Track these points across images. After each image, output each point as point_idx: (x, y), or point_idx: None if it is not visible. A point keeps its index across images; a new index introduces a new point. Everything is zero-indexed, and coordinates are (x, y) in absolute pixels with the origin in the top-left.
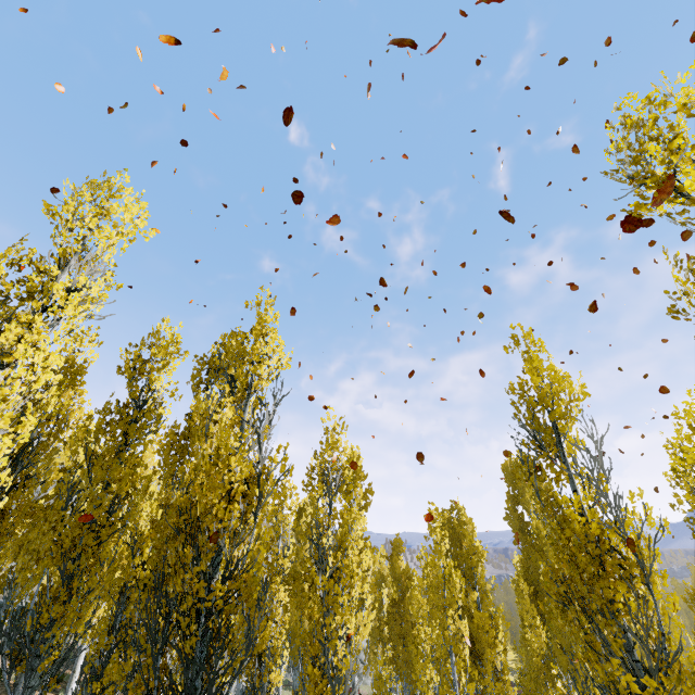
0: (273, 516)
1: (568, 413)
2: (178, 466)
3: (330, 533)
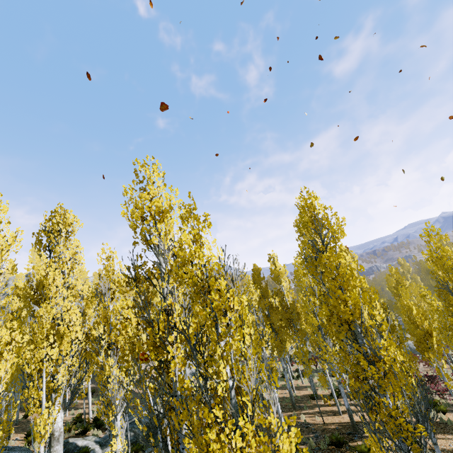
0: (101, 314)
1: (154, 227)
2: (37, 304)
3: (102, 326)
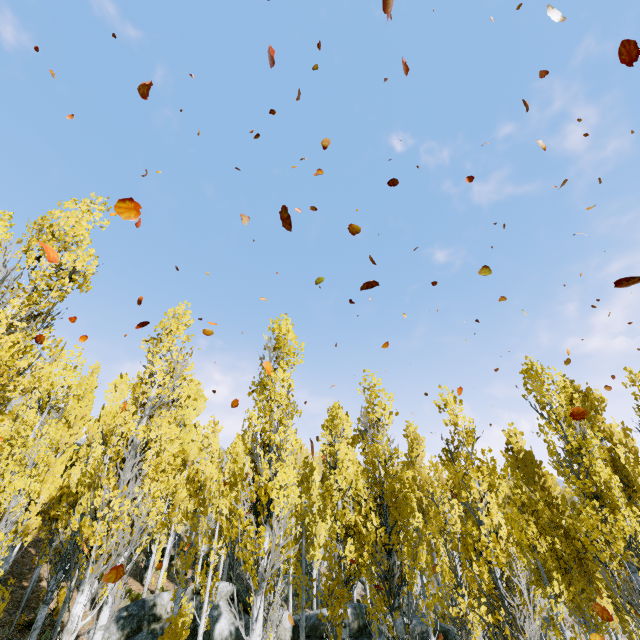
0: None
1: None
2: None
3: None
